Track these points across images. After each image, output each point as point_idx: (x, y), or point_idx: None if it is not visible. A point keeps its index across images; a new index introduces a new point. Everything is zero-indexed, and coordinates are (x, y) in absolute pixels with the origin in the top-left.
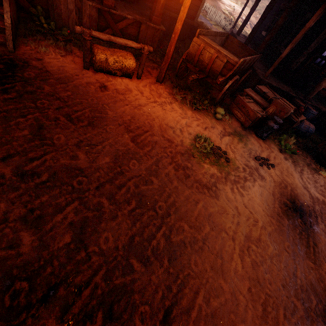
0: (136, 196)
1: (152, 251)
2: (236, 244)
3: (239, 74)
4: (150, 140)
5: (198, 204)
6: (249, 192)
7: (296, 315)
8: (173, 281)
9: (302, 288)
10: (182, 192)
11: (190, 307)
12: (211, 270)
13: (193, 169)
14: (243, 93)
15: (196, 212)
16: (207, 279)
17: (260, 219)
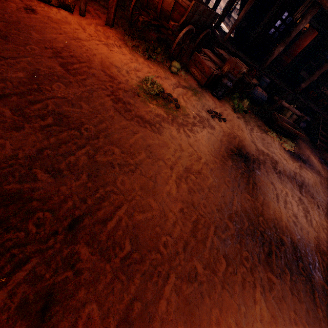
0: (56, 115)
1: (66, 166)
2: (173, 173)
3: (197, 31)
4: (86, 71)
5: (136, 134)
6: (196, 135)
7: (227, 233)
8: (91, 195)
9: (237, 213)
10: (118, 122)
11: (107, 218)
12: (141, 190)
13: (136, 106)
14: (201, 53)
15: (132, 140)
16: (133, 197)
17: (204, 157)
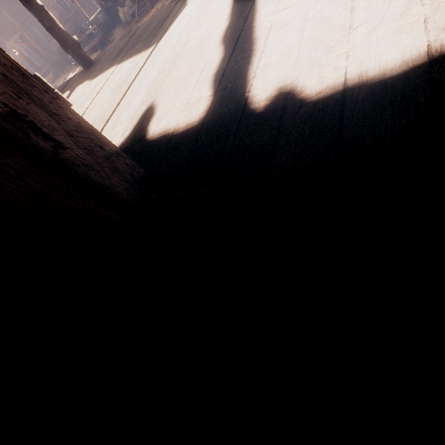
0: None
1: None
2: None
3: None
4: None
5: None
6: None
7: None
8: None
9: None
10: None
11: None
12: None
13: None
14: None
15: None
16: None
17: None
